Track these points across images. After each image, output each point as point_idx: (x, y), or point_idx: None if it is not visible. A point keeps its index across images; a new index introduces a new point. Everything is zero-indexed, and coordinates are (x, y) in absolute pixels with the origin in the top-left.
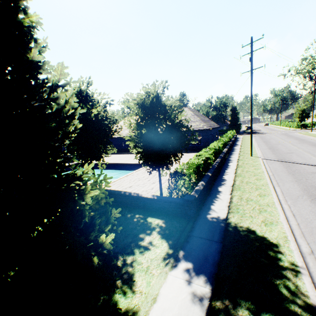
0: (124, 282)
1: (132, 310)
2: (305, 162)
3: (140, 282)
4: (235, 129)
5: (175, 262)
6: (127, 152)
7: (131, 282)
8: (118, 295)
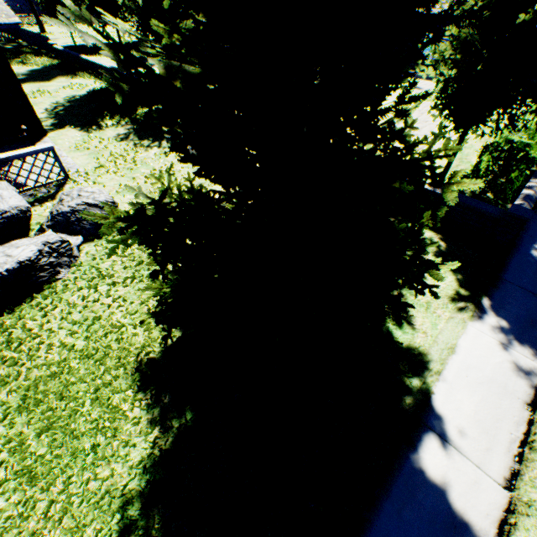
0: (394, 312)
1: (417, 350)
2: None
3: (420, 320)
4: None
5: (476, 311)
6: None
7: (405, 316)
8: (391, 325)
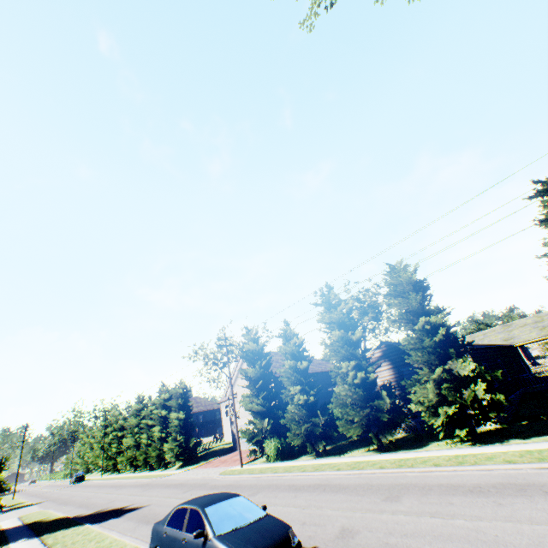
0: None
1: None
2: (45, 492)
3: None
4: None
5: None
6: None
7: None
8: None
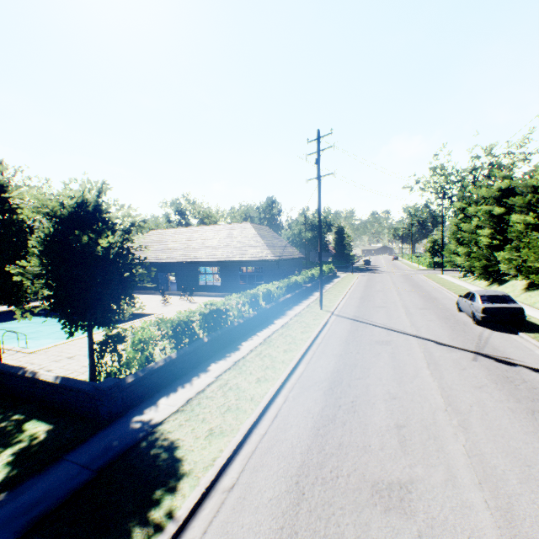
0: None
1: None
2: (386, 323)
3: None
4: (341, 262)
5: None
6: (141, 291)
7: None
8: None
